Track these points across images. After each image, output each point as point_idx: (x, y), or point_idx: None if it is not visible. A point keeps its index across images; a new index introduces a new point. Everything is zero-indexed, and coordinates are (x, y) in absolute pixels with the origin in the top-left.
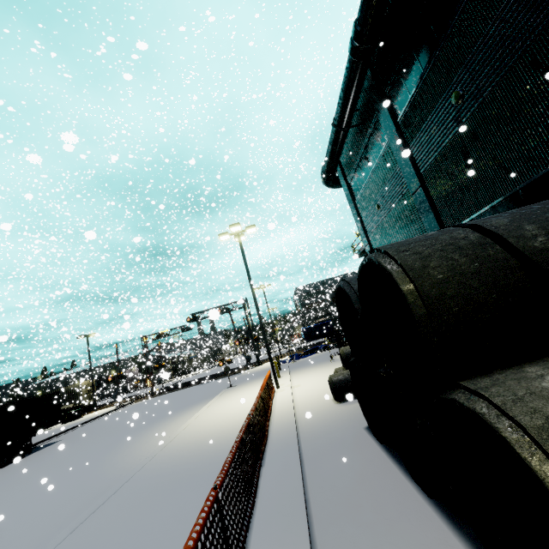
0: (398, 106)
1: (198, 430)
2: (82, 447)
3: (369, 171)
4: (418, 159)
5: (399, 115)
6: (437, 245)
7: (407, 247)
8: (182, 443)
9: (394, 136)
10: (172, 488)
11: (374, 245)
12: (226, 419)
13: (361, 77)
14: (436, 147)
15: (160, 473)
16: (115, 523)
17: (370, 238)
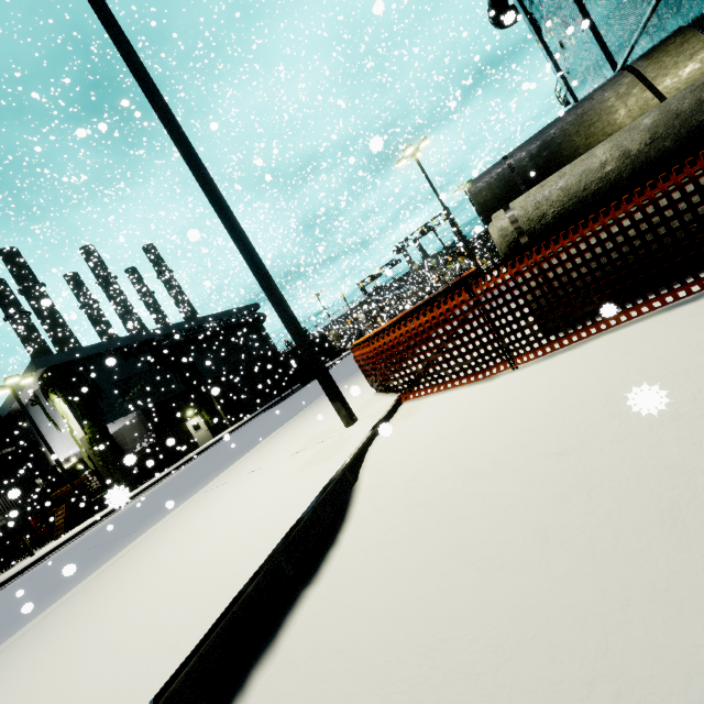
0: None
1: None
2: None
3: None
4: None
5: None
6: (488, 177)
7: (477, 182)
8: None
9: None
10: None
11: (574, 90)
12: None
13: None
14: None
15: None
16: None
17: (568, 81)
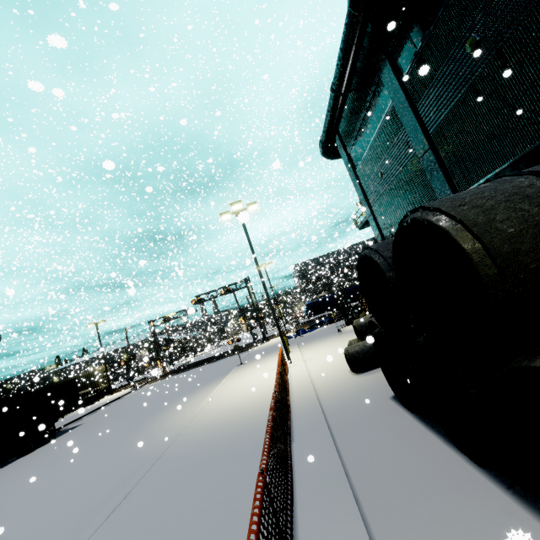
0: (402, 63)
1: (217, 408)
2: (104, 429)
3: (370, 138)
4: (426, 119)
5: (404, 73)
6: (499, 196)
7: (463, 201)
8: (204, 422)
9: (398, 97)
10: (203, 467)
11: (377, 215)
12: (243, 396)
13: (362, 33)
14: (447, 103)
15: (188, 452)
16: (151, 505)
17: (373, 208)
